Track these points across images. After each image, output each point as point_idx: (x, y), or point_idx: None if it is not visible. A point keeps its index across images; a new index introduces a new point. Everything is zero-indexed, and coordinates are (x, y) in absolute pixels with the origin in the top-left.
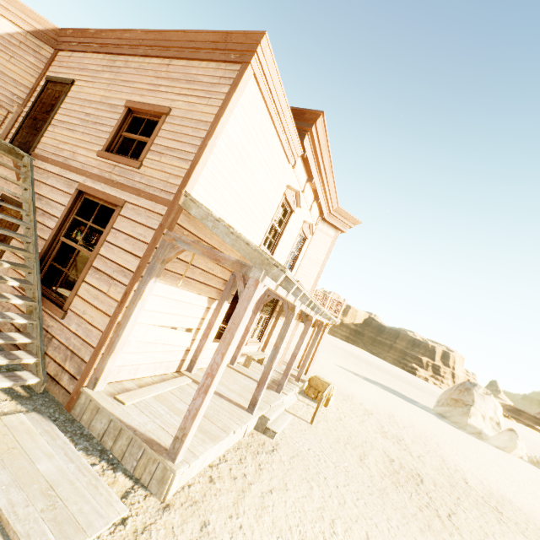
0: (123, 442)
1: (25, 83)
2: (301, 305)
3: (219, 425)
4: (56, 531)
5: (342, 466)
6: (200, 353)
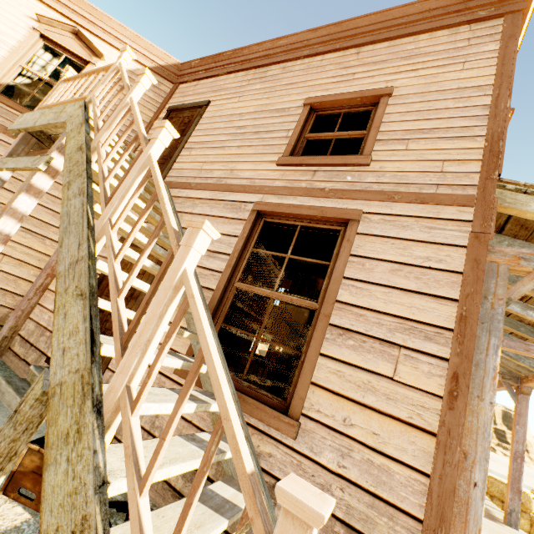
0: None
1: (142, 118)
2: None
3: None
4: None
5: None
6: None
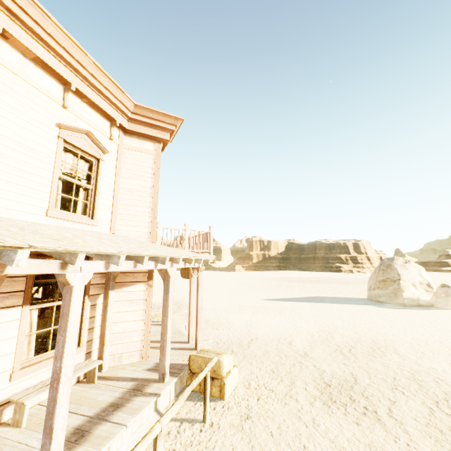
0: None
1: None
2: None
3: None
4: None
5: None
6: None
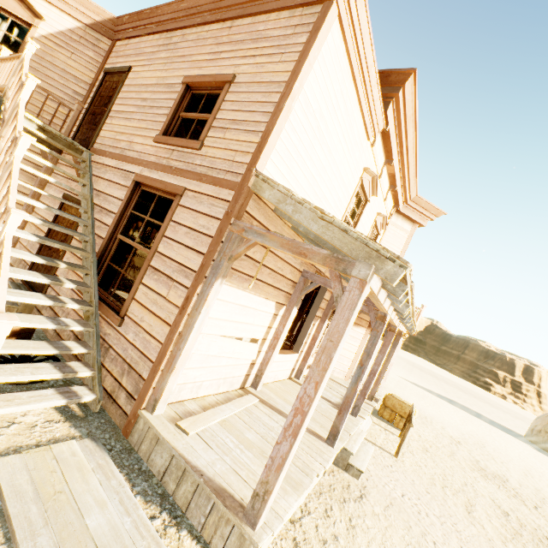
0: (188, 487)
1: (85, 80)
2: (392, 313)
3: (299, 465)
4: None
5: (450, 522)
6: (266, 368)
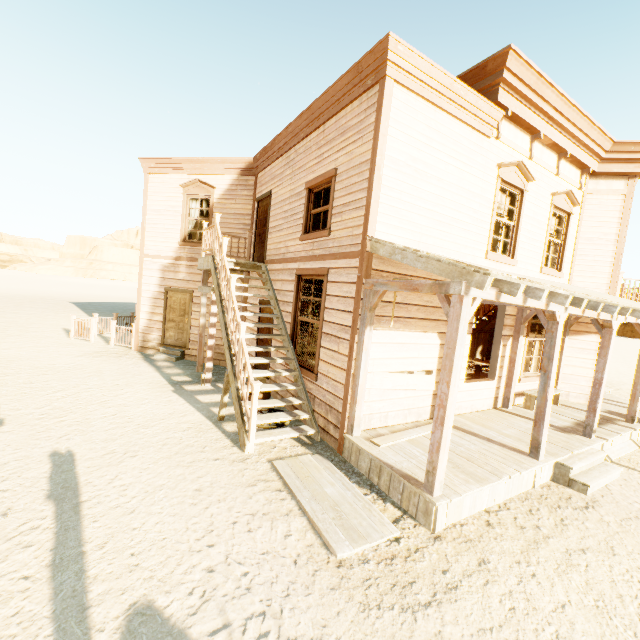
0: (385, 478)
1: (248, 213)
2: (567, 309)
3: (487, 469)
4: (344, 533)
5: None
6: None
